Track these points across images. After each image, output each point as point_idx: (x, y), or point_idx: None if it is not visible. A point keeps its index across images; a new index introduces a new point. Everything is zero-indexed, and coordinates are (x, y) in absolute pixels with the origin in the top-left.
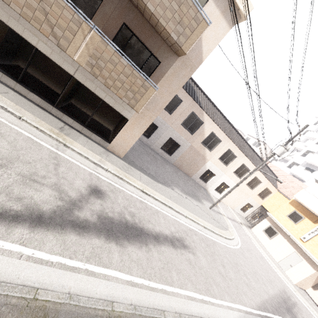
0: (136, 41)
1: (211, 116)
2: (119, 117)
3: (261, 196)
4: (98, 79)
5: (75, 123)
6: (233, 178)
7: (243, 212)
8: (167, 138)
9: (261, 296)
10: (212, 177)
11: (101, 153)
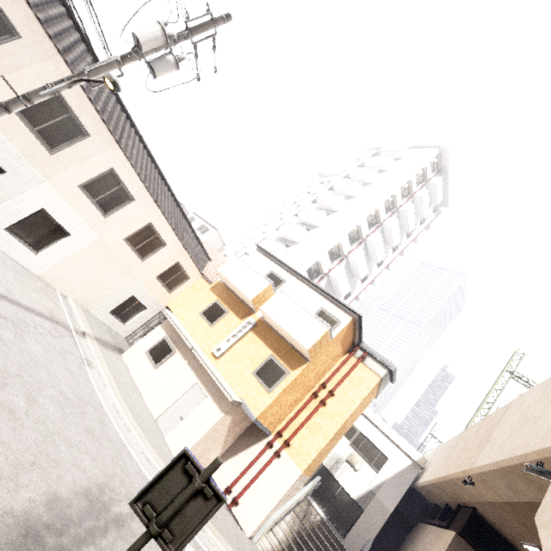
0: None
1: None
2: None
3: (166, 283)
4: None
5: None
6: (82, 206)
7: (121, 323)
8: None
9: None
10: None
11: None
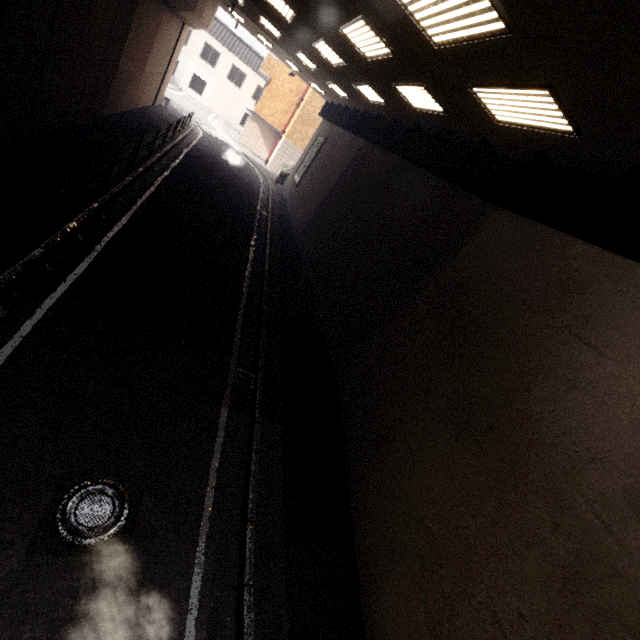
0: None
1: None
2: None
3: None
4: None
5: None
6: (204, 67)
7: None
8: None
9: None
10: (177, 66)
11: None
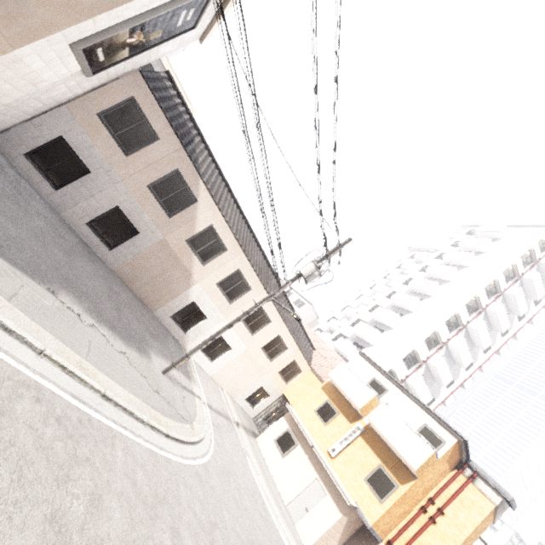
0: None
1: (215, 196)
2: None
3: (284, 376)
4: None
5: None
6: (241, 330)
7: (251, 407)
8: (108, 206)
9: None
10: (200, 322)
11: None
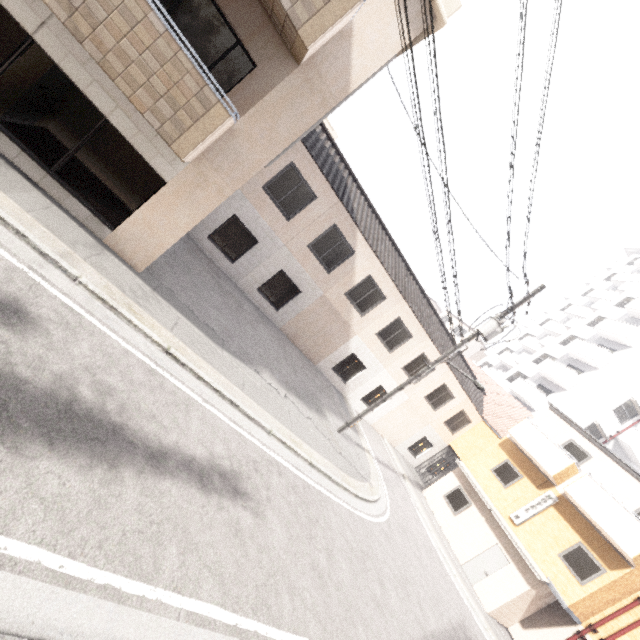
0: (206, 1)
1: (372, 242)
2: (146, 171)
3: (450, 426)
4: (84, 47)
5: (24, 159)
6: (401, 380)
7: (413, 456)
8: (274, 271)
9: (404, 632)
10: (359, 372)
11: (77, 243)
